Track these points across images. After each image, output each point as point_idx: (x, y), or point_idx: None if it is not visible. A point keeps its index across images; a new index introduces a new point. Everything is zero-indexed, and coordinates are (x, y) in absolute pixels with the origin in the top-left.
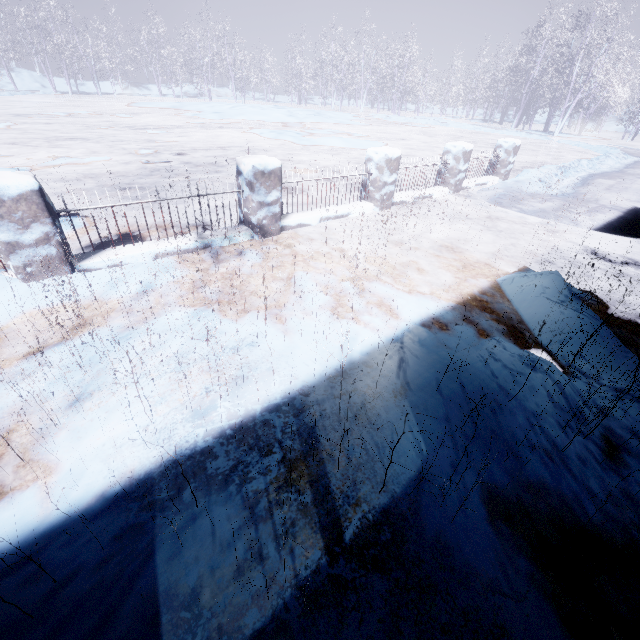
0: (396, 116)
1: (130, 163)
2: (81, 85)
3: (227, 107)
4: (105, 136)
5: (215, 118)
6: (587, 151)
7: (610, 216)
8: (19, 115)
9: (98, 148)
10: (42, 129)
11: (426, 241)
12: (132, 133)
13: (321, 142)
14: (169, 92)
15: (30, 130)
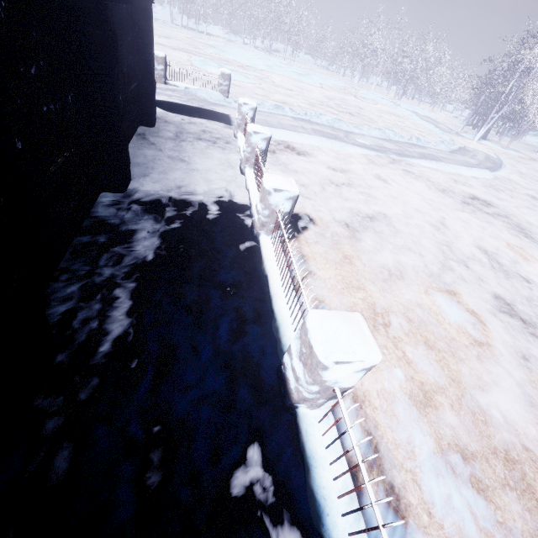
0: (373, 94)
1: None
2: (199, 25)
3: (248, 54)
4: None
5: (208, 51)
6: (429, 140)
7: (180, 102)
8: None
9: None
10: None
11: None
12: None
13: (207, 68)
14: (255, 44)
15: None
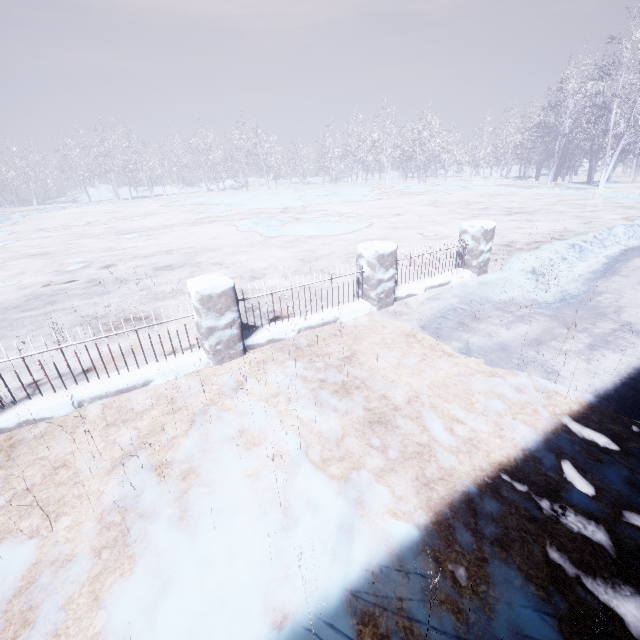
0: (416, 185)
1: (32, 286)
2: (146, 190)
3: (248, 197)
4: (82, 246)
5: (220, 211)
6: (638, 205)
7: (633, 359)
8: (45, 229)
9: (39, 266)
10: (33, 244)
11: (201, 464)
12: (114, 239)
13: (290, 231)
14: (217, 187)
15: (19, 247)
